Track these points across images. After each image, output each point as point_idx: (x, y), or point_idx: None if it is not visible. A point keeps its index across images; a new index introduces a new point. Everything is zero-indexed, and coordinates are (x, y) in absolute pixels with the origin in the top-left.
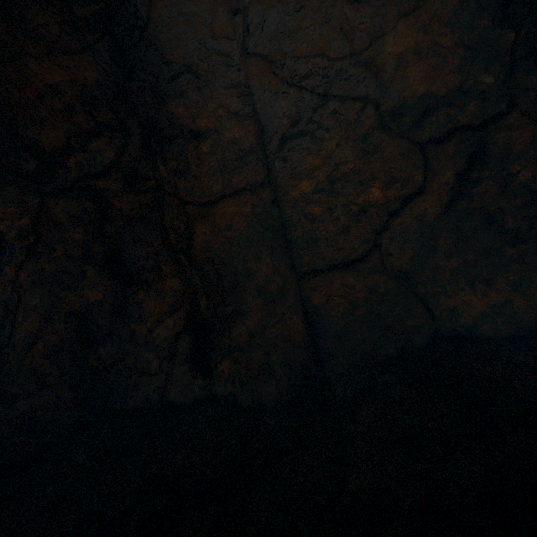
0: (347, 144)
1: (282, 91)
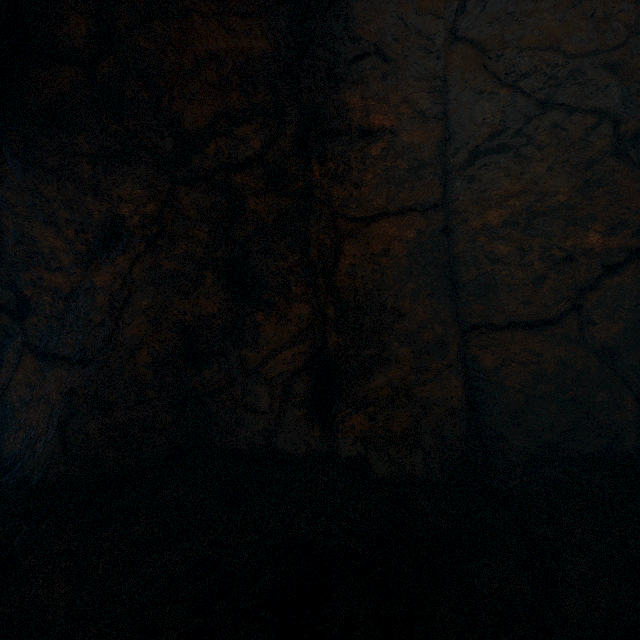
0: (563, 170)
1: (489, 91)
